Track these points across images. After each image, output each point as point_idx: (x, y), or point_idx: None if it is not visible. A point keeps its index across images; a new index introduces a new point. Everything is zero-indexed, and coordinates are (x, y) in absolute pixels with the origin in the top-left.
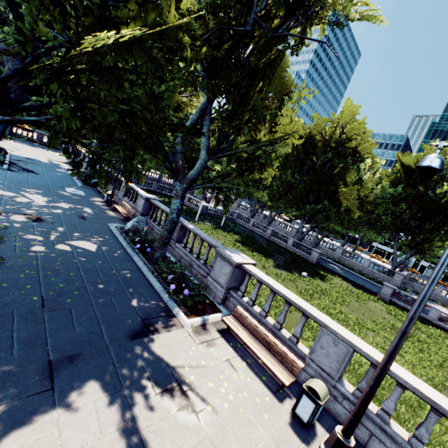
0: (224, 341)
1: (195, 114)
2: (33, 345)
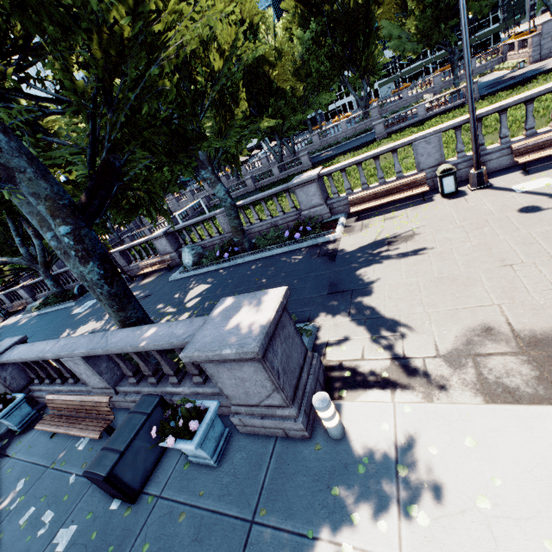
0: (368, 220)
1: None
2: (307, 303)
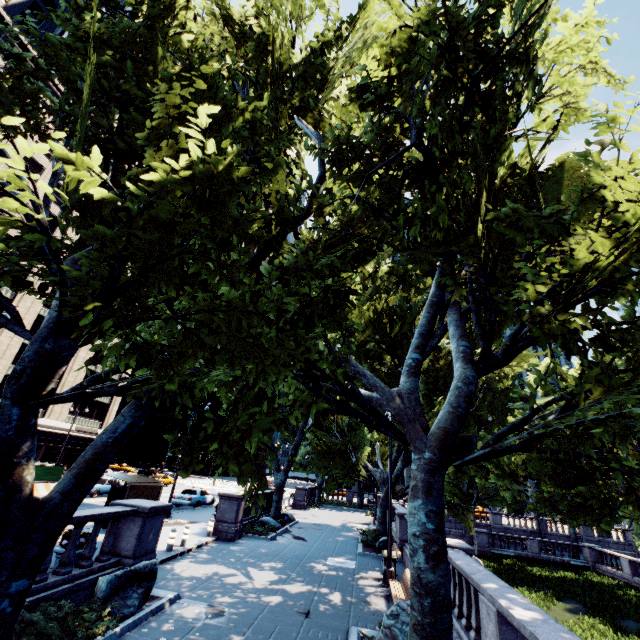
0: None
1: (422, 316)
2: None
